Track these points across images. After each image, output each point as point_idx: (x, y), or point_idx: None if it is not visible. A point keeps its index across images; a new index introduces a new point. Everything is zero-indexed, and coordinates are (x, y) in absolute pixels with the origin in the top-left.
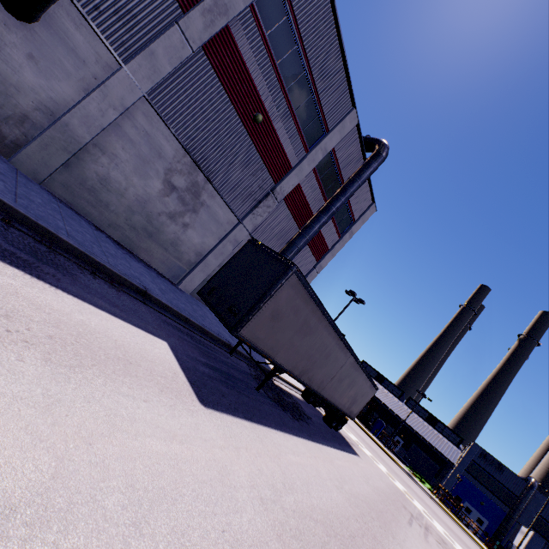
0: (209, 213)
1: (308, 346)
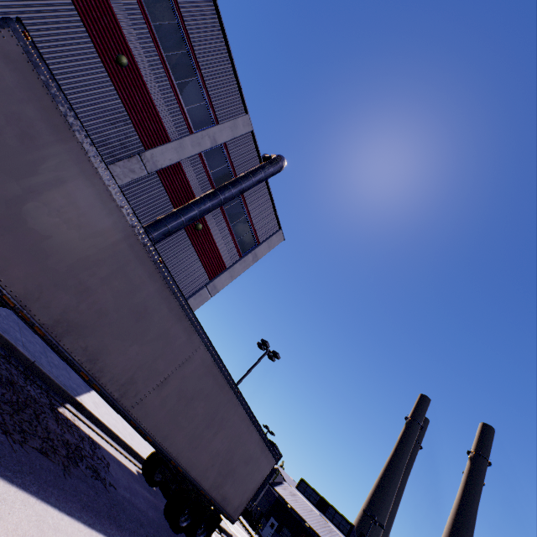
0: None
1: (77, 256)
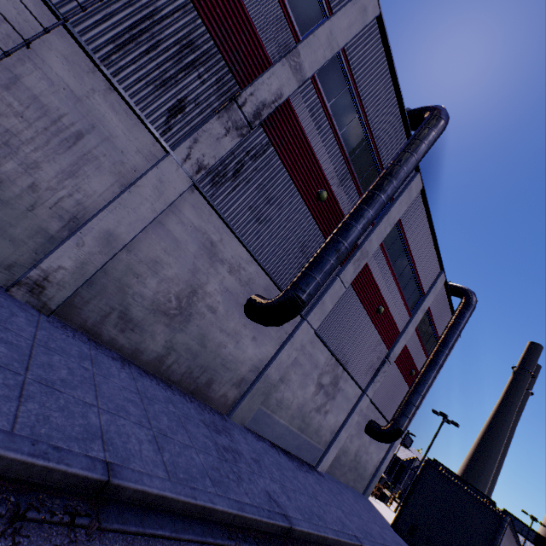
0: (342, 394)
1: None
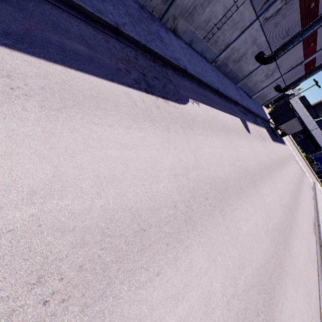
0: (272, 77)
1: (289, 125)
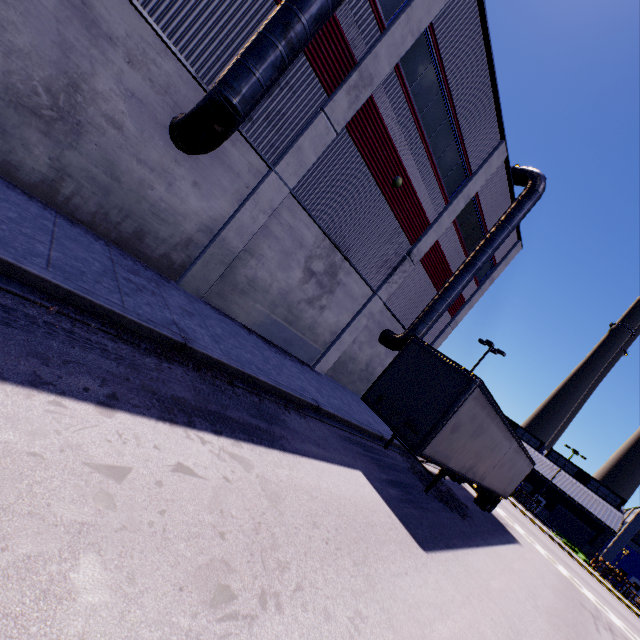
0: (345, 290)
1: (478, 445)
